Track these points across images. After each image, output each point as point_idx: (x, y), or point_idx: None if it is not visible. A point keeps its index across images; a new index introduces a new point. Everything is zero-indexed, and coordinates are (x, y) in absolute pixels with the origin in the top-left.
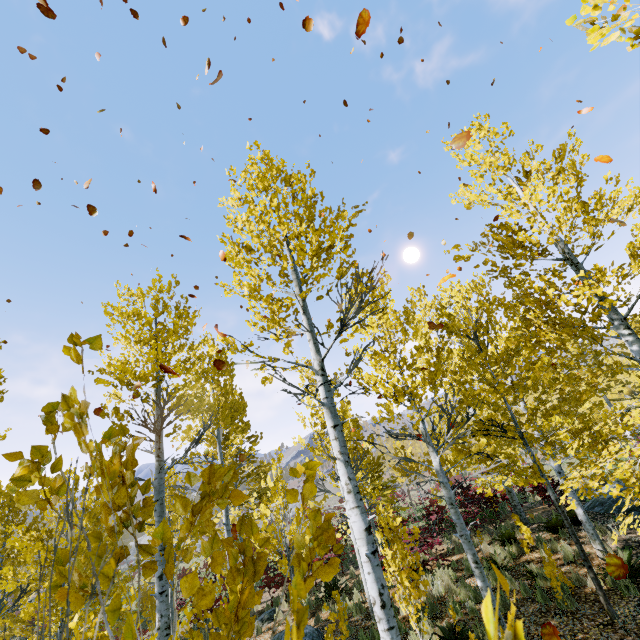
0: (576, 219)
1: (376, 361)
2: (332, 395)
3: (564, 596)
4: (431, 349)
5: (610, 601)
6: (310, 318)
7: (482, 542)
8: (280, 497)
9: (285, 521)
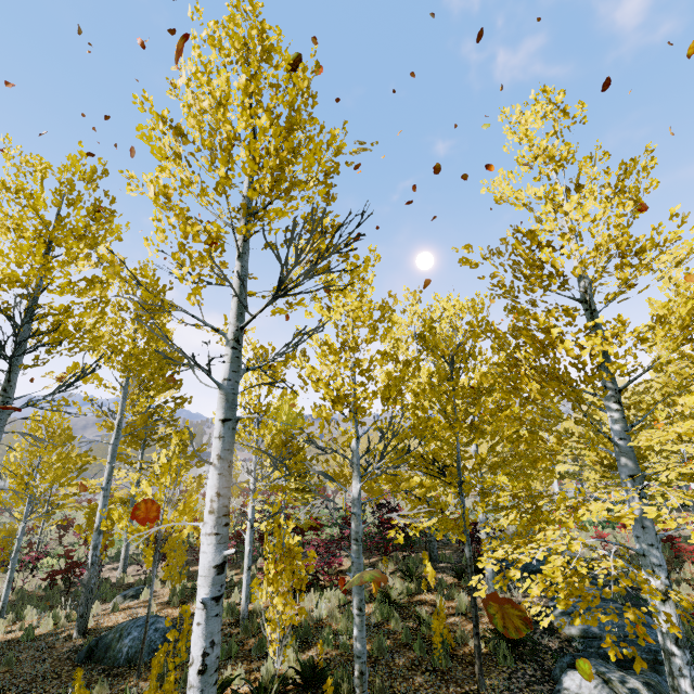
0: (613, 257)
1: (324, 353)
2: (238, 378)
3: (441, 654)
4: (398, 360)
5: (484, 667)
6: (246, 267)
7: (386, 569)
8: (170, 478)
9: (168, 506)
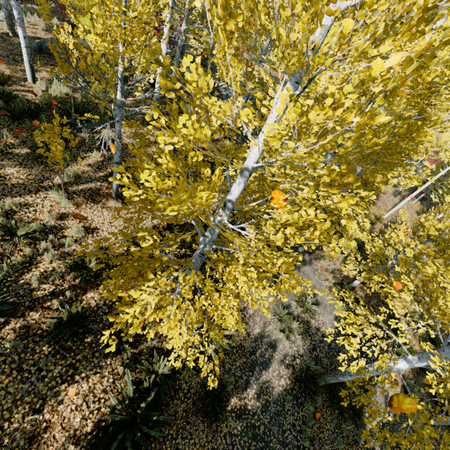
0: None
1: None
2: None
3: None
4: None
5: None
6: None
7: None
8: None
9: None
